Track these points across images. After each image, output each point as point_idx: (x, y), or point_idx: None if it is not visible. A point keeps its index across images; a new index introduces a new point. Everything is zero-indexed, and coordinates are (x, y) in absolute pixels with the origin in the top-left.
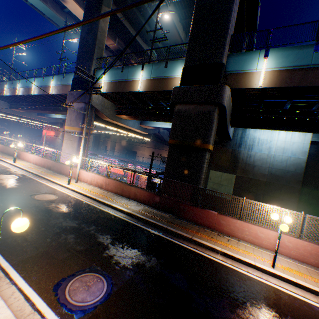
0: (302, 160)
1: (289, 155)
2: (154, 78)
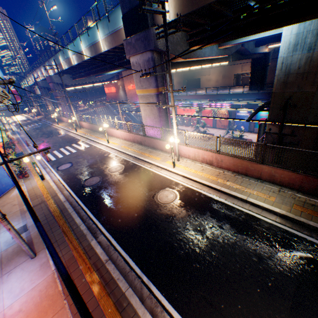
0: None
1: None
2: None
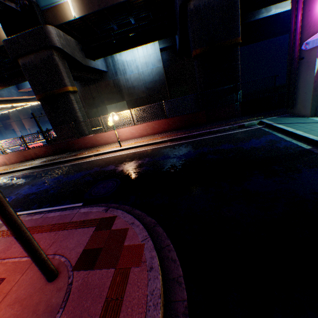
0: (160, 68)
1: (152, 67)
2: None
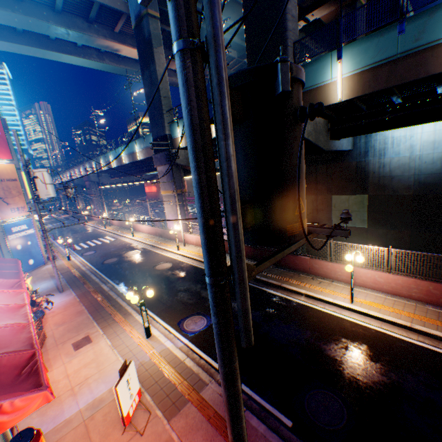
0: None
1: None
2: None
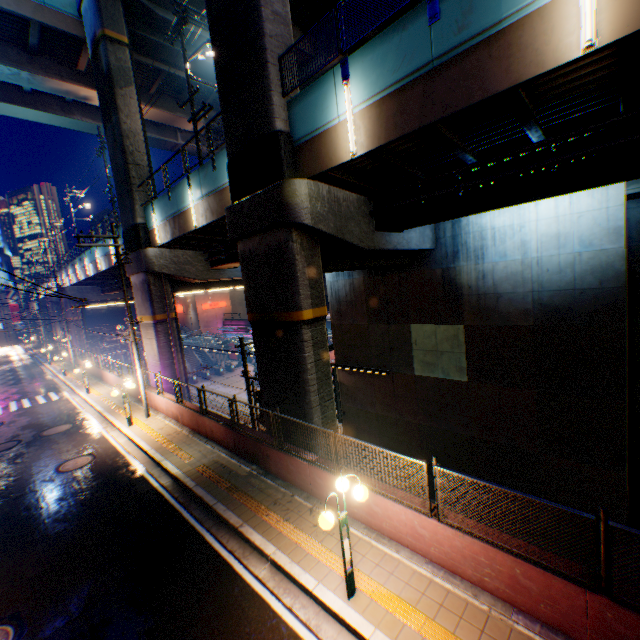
0: (613, 253)
1: (577, 248)
2: (207, 195)
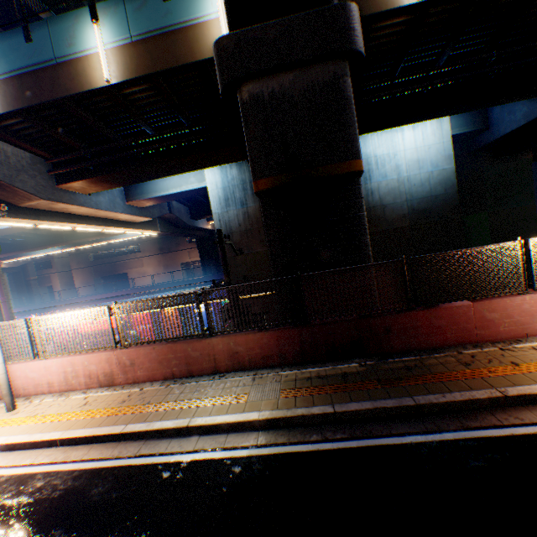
0: (449, 171)
1: (430, 169)
2: (143, 35)
